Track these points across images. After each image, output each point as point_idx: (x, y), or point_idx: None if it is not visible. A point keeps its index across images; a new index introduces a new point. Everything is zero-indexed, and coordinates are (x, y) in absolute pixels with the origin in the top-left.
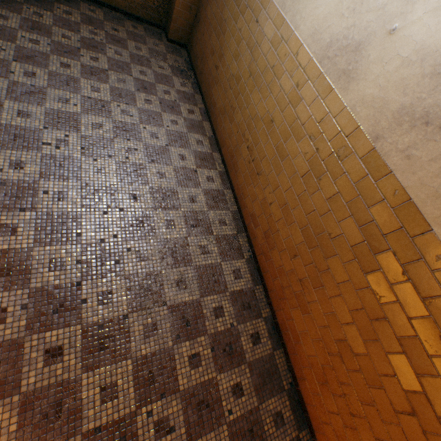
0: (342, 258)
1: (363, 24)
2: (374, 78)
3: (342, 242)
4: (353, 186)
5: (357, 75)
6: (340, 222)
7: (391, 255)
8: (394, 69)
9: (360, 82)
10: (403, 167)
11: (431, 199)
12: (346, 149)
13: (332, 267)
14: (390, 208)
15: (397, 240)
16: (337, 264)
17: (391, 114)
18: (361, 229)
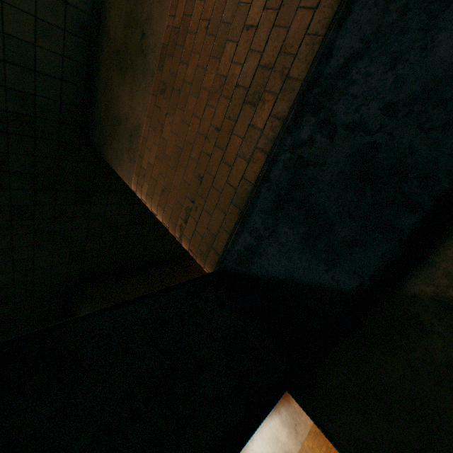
0: (325, 447)
1: (281, 452)
2: (291, 446)
3: (322, 448)
4: (311, 447)
5: (291, 451)
6: (319, 450)
7: (318, 435)
8: (290, 441)
9: (292, 450)
10: (304, 435)
11: (306, 429)
12: (305, 451)
13: (329, 450)
14: (311, 437)
15: (315, 434)
16: (327, 449)
17: (297, 440)
18: (317, 443)
